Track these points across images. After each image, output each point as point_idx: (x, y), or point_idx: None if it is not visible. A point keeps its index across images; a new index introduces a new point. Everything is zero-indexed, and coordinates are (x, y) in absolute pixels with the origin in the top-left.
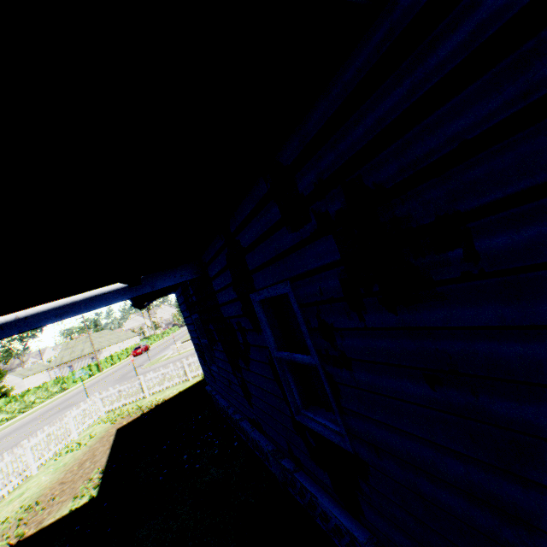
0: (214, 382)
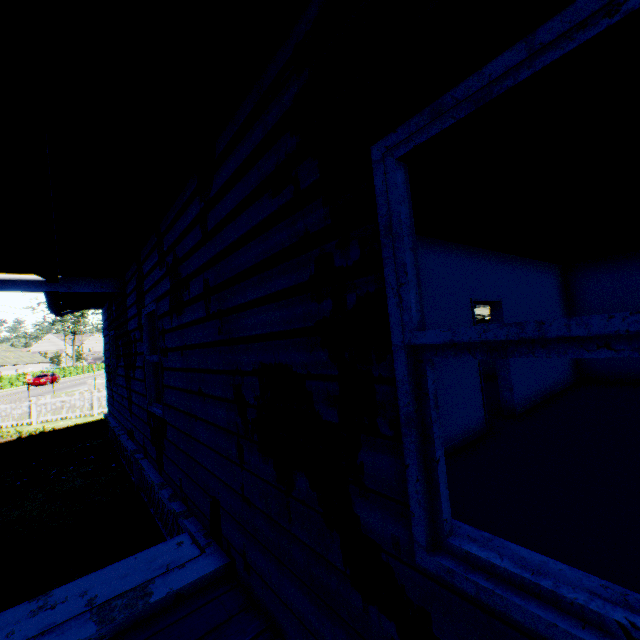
0: (113, 405)
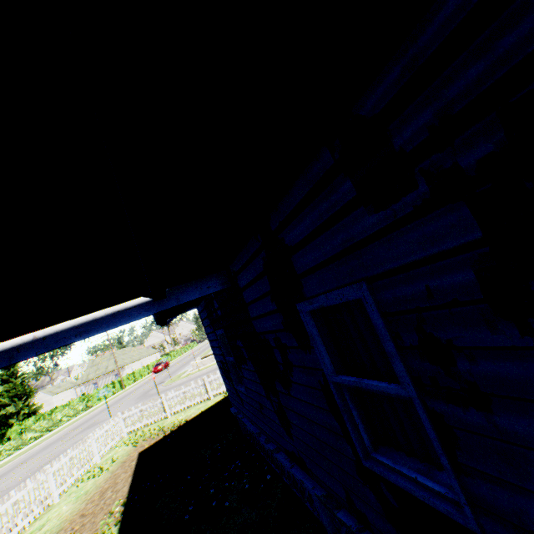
0: (241, 404)
